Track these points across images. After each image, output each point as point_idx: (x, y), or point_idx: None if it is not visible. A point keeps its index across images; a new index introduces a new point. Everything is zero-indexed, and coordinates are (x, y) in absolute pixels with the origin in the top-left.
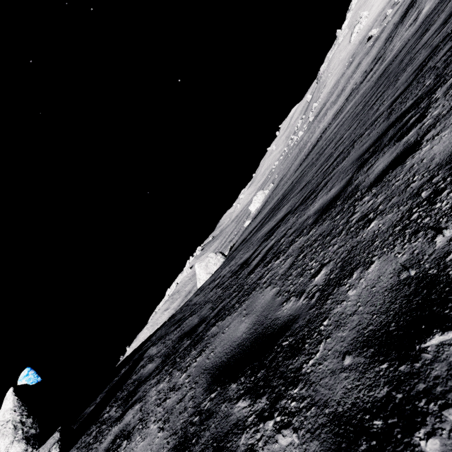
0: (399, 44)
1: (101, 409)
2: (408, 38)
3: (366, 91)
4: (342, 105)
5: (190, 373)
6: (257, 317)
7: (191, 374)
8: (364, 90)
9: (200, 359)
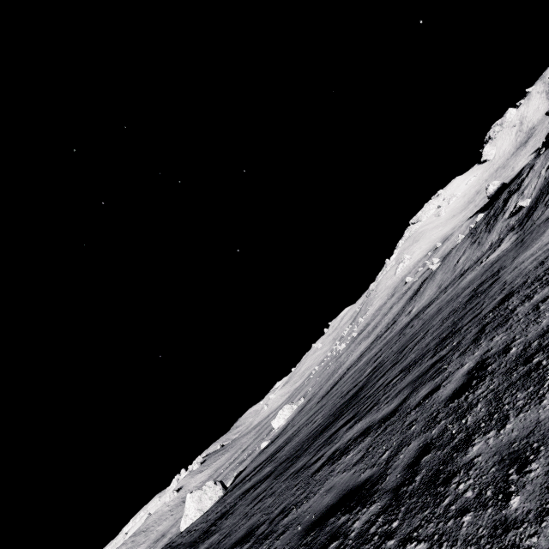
0: (397, 327)
1: None
2: (394, 334)
3: (364, 365)
4: (367, 349)
5: None
6: (209, 543)
7: None
8: (370, 355)
9: None
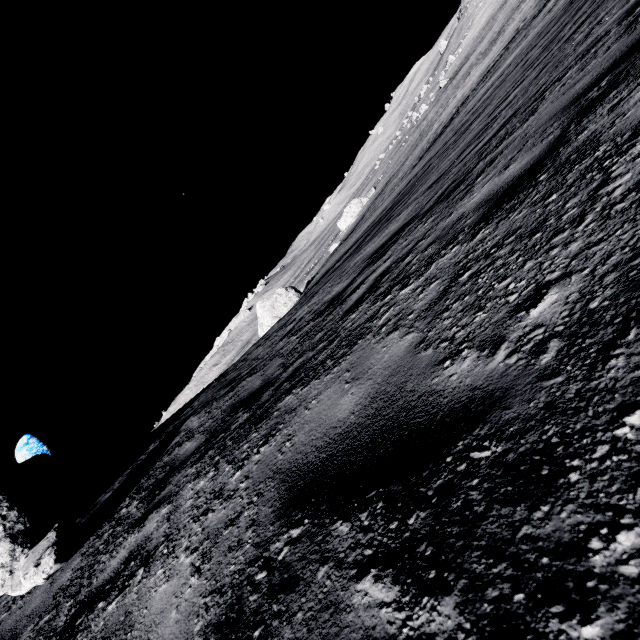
0: None
1: (118, 501)
2: None
3: (547, 26)
4: (498, 58)
5: (248, 473)
6: (378, 386)
7: (251, 475)
8: (540, 28)
9: (267, 451)
